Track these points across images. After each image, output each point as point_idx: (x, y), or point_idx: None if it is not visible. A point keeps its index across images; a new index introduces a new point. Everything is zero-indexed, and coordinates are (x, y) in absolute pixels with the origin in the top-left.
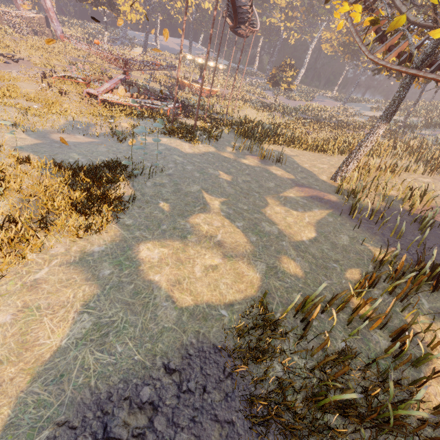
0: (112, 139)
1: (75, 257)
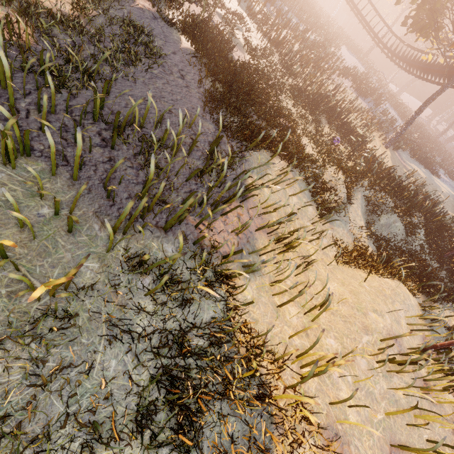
0: None
1: None
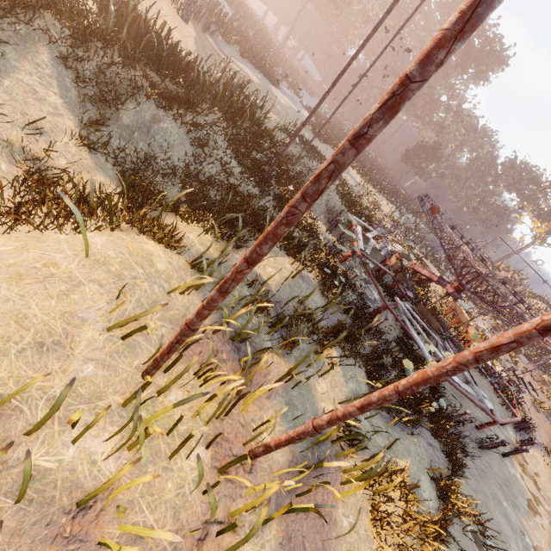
0: None
1: None
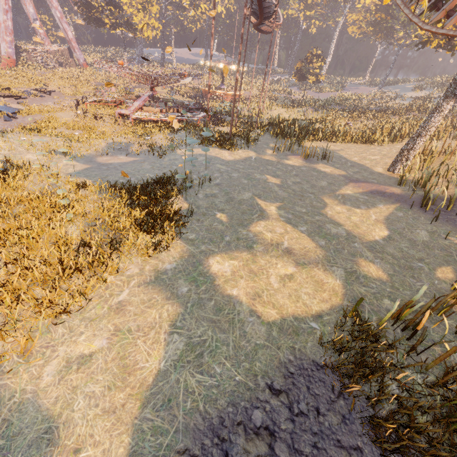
0: (152, 155)
1: (151, 276)
